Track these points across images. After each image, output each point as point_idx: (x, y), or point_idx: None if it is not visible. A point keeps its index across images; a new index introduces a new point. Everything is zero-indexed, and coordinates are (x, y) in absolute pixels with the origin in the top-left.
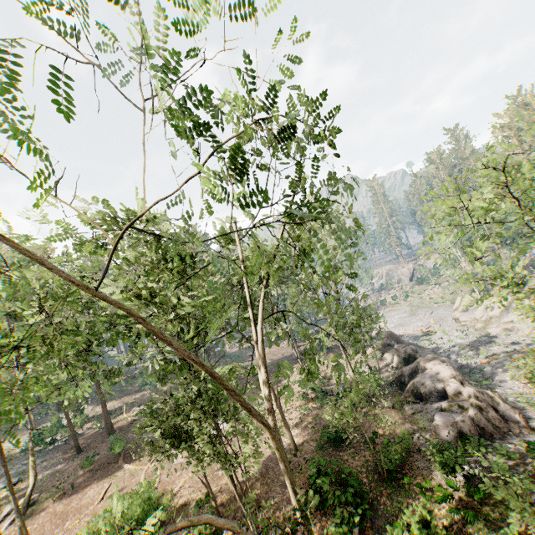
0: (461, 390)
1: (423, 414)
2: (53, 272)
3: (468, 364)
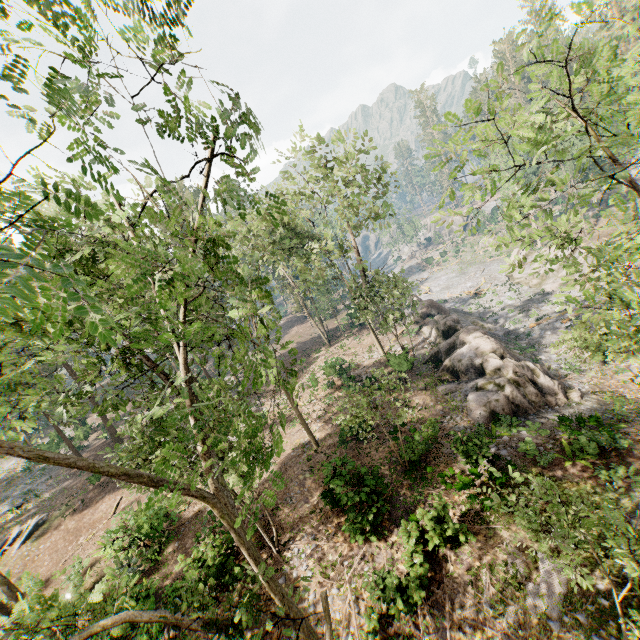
0: (500, 366)
1: (457, 394)
2: None
3: (516, 329)
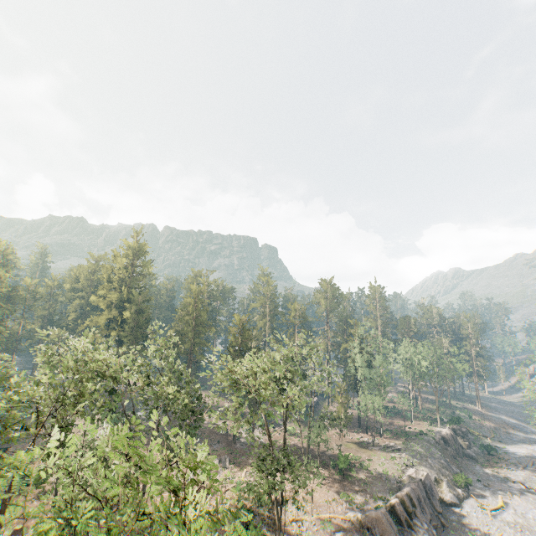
0: None
1: None
2: None
3: None
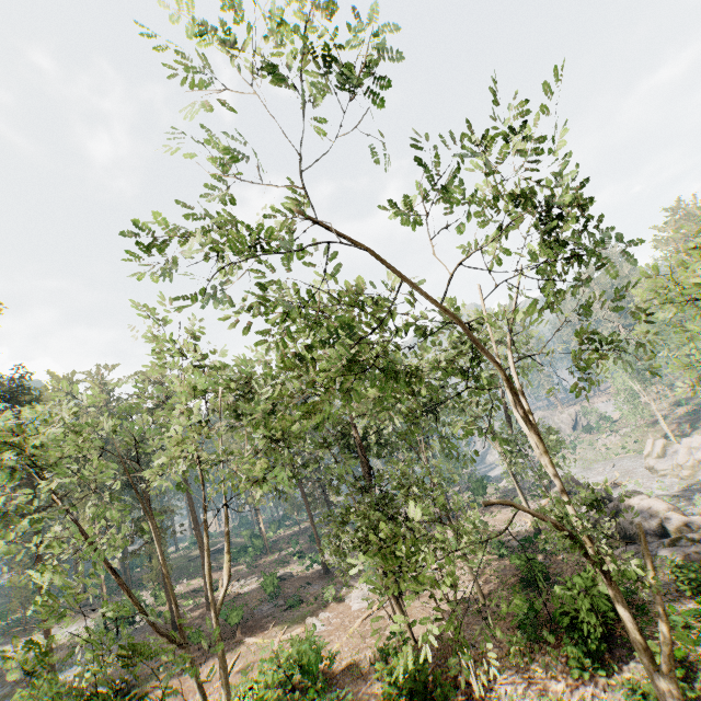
0: (685, 521)
1: (640, 555)
2: (417, 289)
3: None
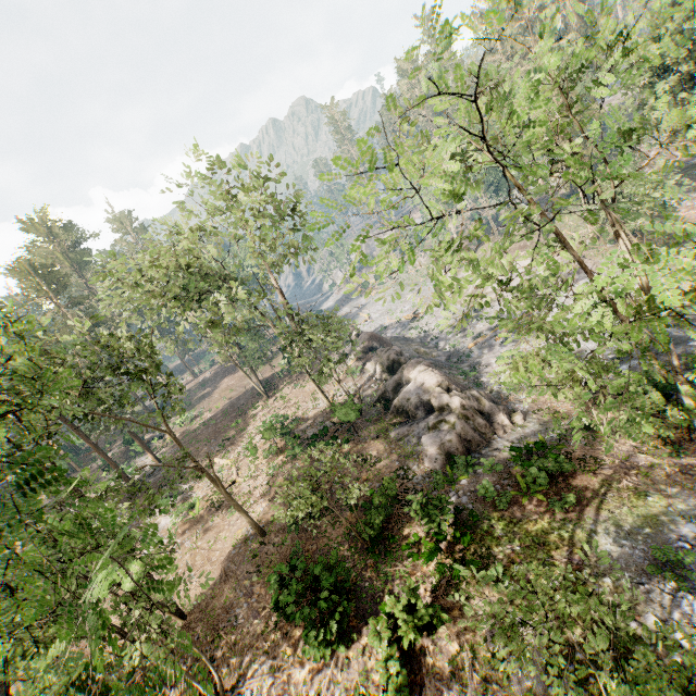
0: (448, 402)
1: (410, 438)
2: None
3: (456, 351)
